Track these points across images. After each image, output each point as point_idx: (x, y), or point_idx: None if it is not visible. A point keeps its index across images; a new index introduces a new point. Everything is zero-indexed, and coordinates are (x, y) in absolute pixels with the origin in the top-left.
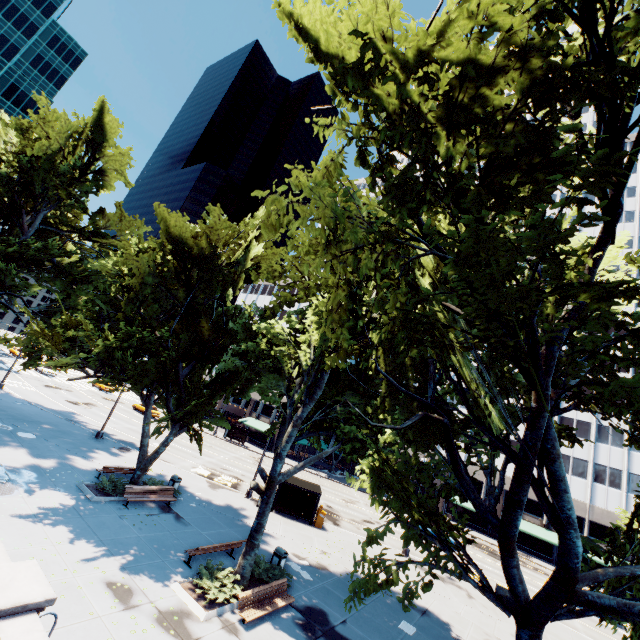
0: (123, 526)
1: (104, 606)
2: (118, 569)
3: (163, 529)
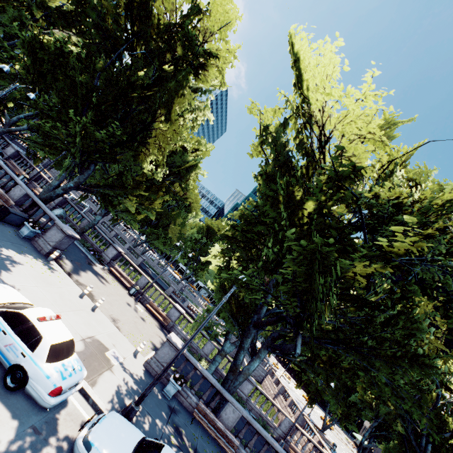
0: None
1: None
2: None
3: None
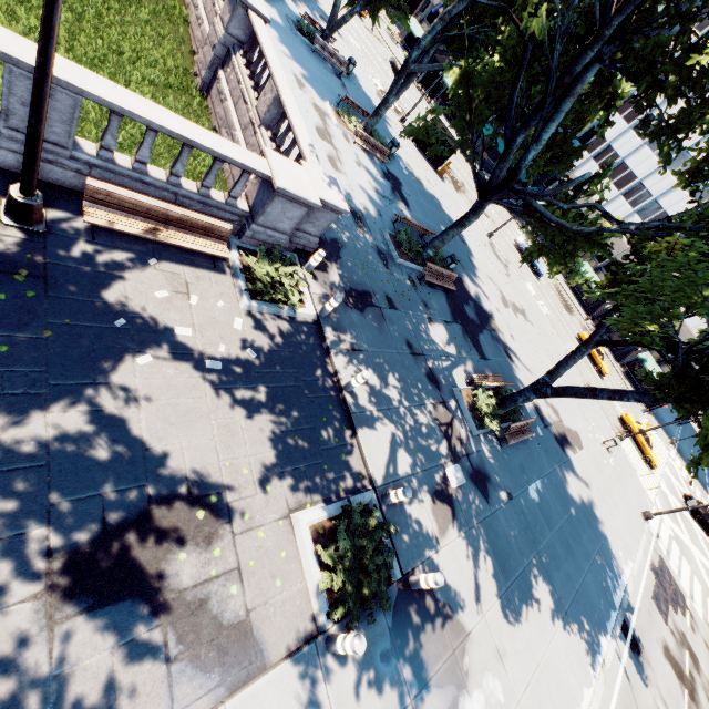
0: (308, 60)
1: (290, 79)
2: (300, 74)
3: (331, 82)
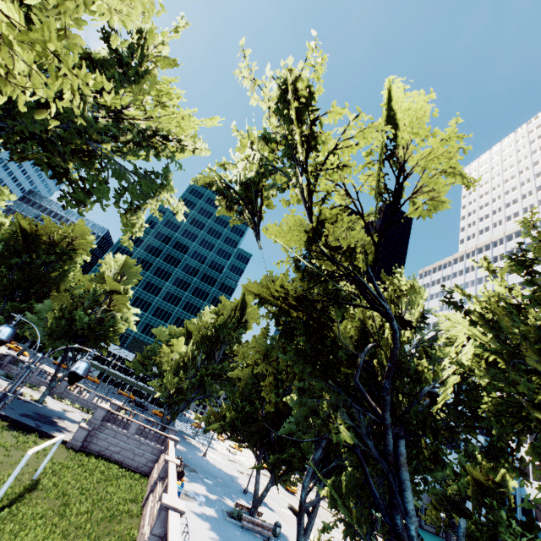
0: (236, 536)
1: None
2: None
3: None
